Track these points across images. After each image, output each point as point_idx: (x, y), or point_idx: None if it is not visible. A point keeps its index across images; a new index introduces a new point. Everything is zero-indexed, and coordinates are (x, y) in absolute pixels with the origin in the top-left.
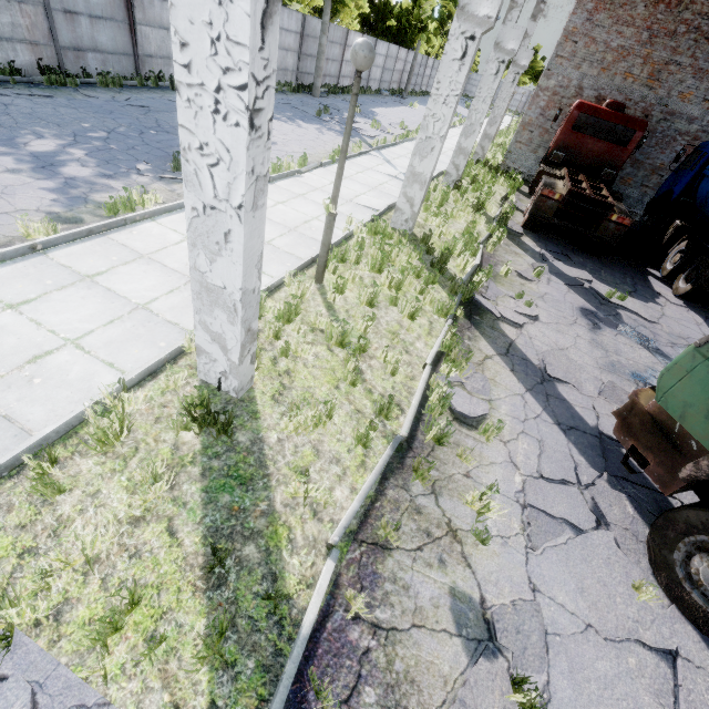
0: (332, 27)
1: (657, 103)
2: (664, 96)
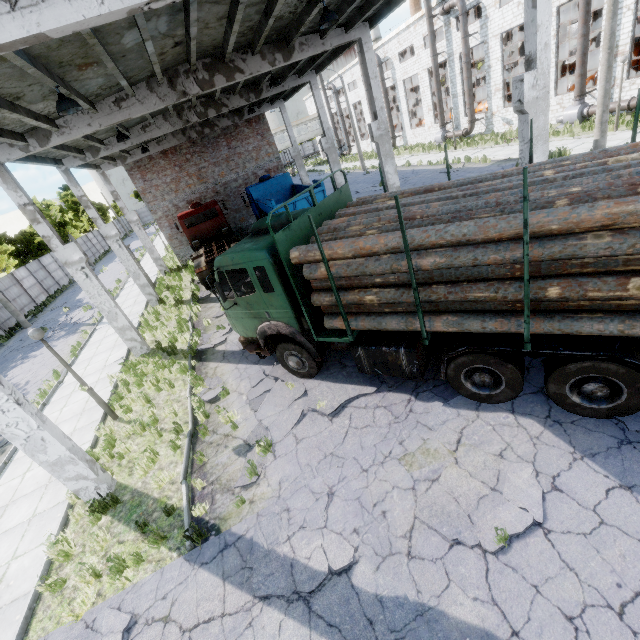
0: None
1: (215, 185)
2: (214, 181)
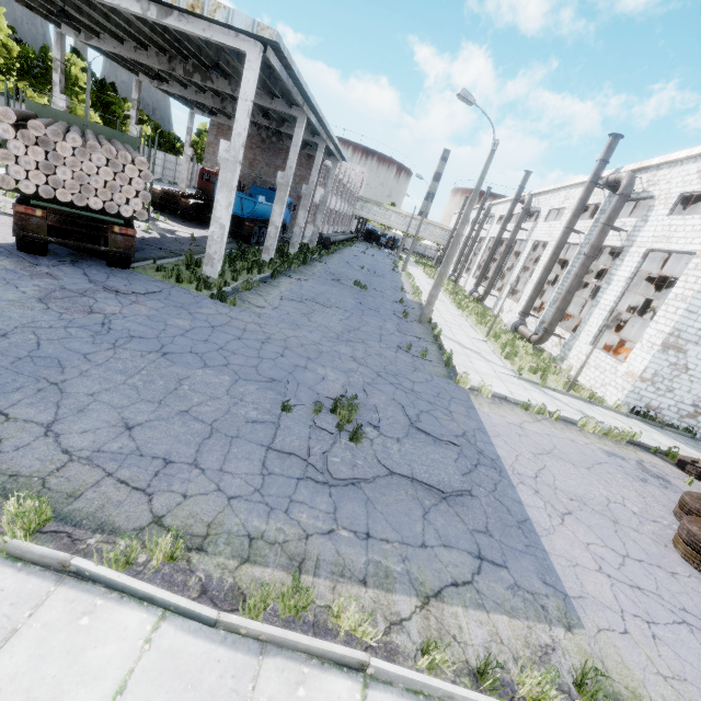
0: None
1: (257, 177)
2: (259, 174)
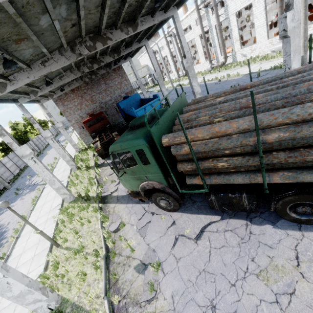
0: None
1: (100, 104)
2: (99, 102)
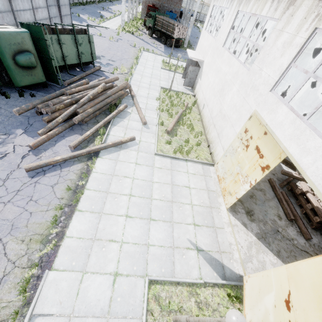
0: None
1: (161, 4)
2: (161, 3)
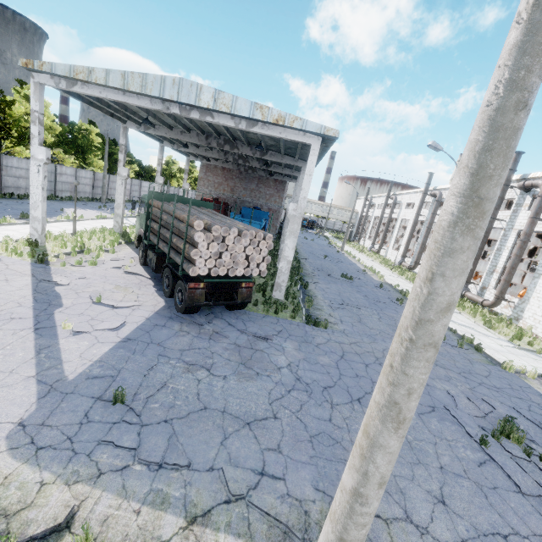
0: (112, 176)
1: (237, 198)
2: (238, 196)
